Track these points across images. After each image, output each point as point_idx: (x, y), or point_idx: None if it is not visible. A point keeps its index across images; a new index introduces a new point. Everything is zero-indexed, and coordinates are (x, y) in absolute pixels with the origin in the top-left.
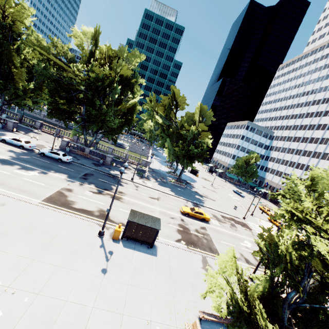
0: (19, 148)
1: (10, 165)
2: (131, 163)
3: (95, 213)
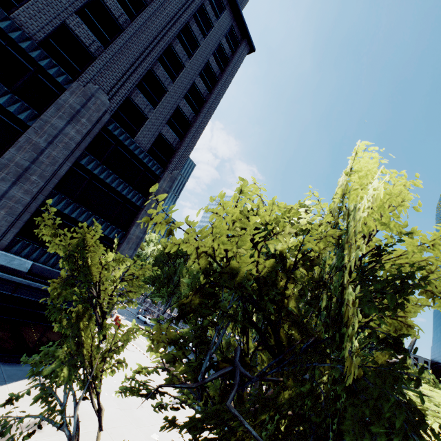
0: None
1: None
2: None
3: None
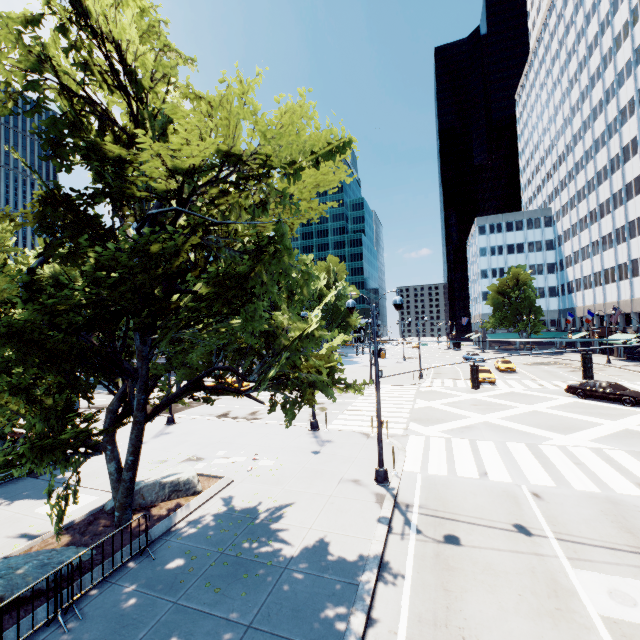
0: None
1: None
2: None
3: None
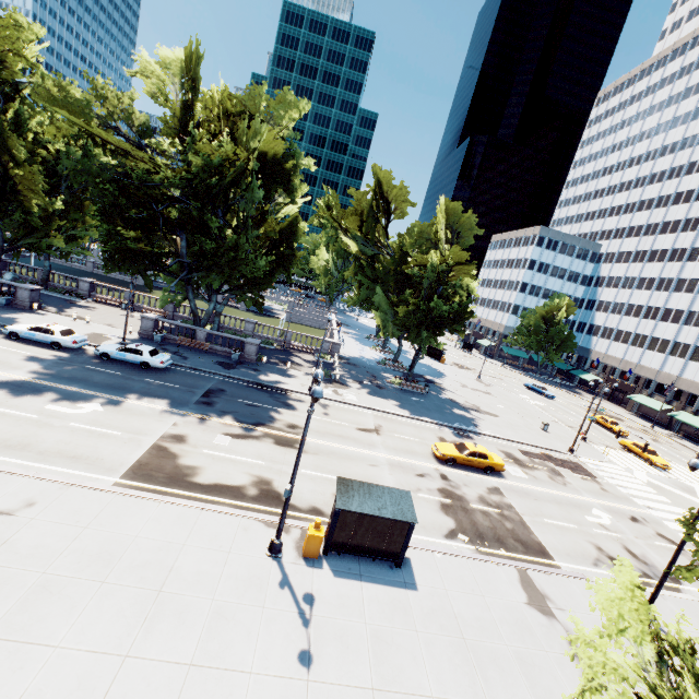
0: (51, 348)
1: (34, 395)
2: (298, 351)
3: (248, 490)
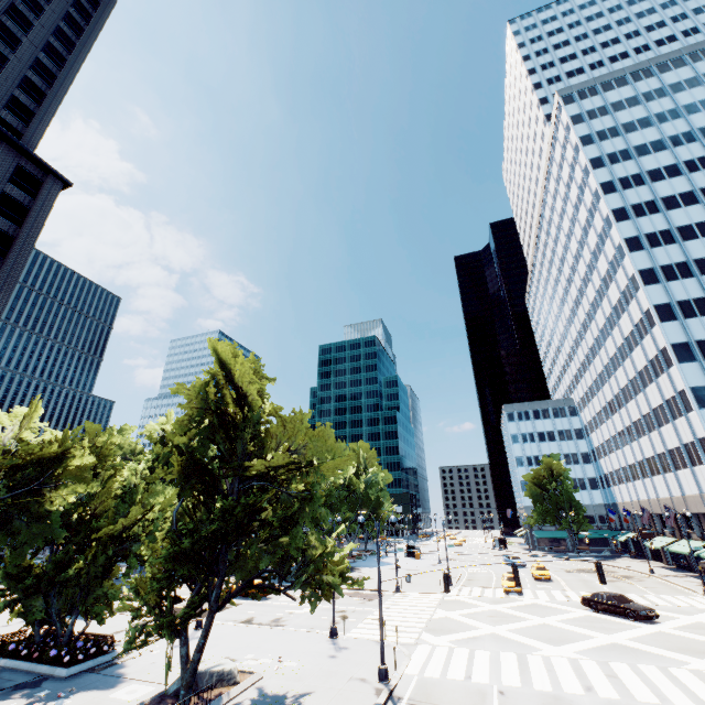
0: None
1: None
2: None
3: None
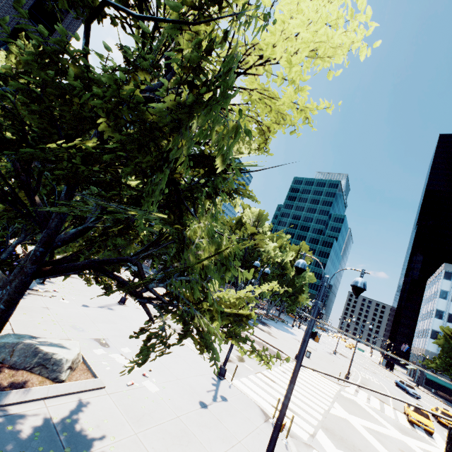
0: None
1: None
2: None
3: None
